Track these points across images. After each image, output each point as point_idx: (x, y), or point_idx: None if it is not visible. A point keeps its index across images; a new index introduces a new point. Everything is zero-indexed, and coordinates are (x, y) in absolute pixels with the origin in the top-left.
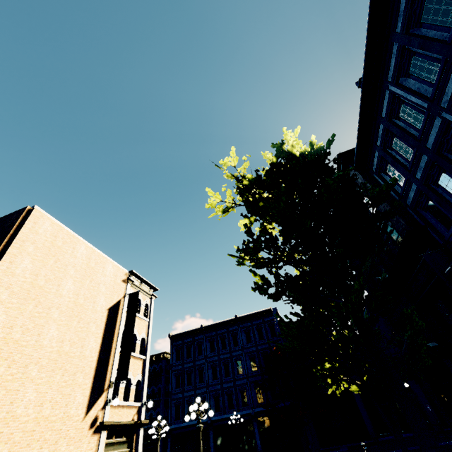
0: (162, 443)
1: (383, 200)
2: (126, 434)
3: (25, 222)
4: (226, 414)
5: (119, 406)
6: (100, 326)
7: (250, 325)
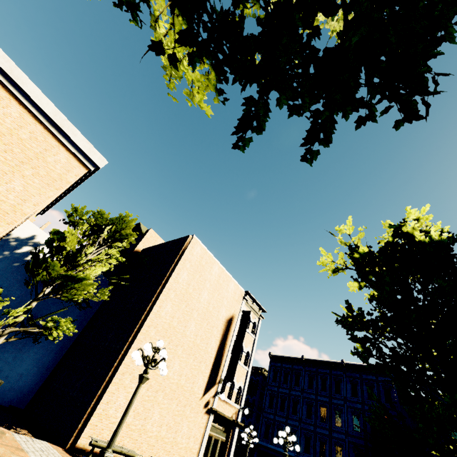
0: (249, 452)
1: None
2: (225, 426)
3: (188, 246)
4: None
5: (223, 400)
6: (220, 332)
7: (358, 377)
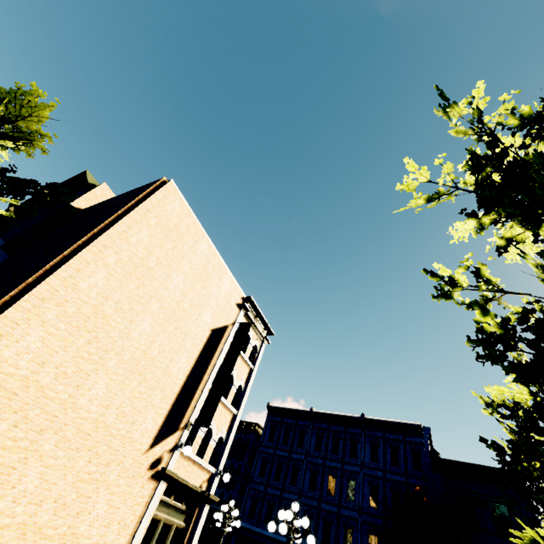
0: (224, 537)
1: None
2: (188, 502)
3: (157, 191)
4: None
5: (189, 458)
6: (197, 346)
7: (381, 436)
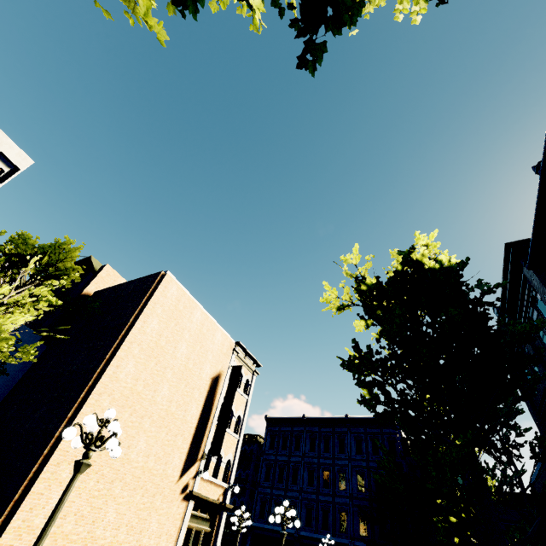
0: (241, 538)
1: (525, 341)
2: (210, 512)
3: (159, 286)
4: (318, 534)
5: (207, 480)
6: (203, 394)
7: (363, 431)
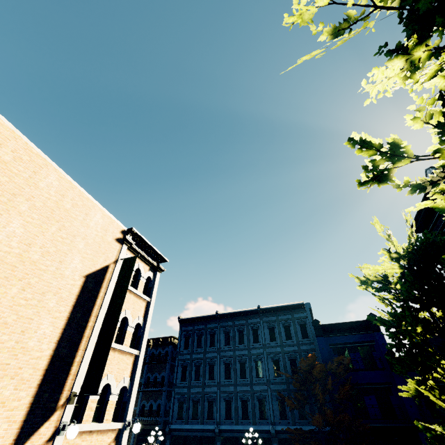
0: (159, 442)
1: None
2: None
3: None
4: (238, 425)
5: (82, 432)
6: (66, 301)
7: (275, 319)
